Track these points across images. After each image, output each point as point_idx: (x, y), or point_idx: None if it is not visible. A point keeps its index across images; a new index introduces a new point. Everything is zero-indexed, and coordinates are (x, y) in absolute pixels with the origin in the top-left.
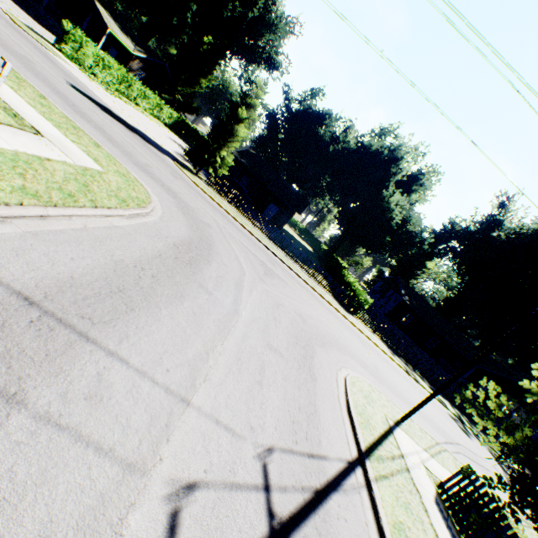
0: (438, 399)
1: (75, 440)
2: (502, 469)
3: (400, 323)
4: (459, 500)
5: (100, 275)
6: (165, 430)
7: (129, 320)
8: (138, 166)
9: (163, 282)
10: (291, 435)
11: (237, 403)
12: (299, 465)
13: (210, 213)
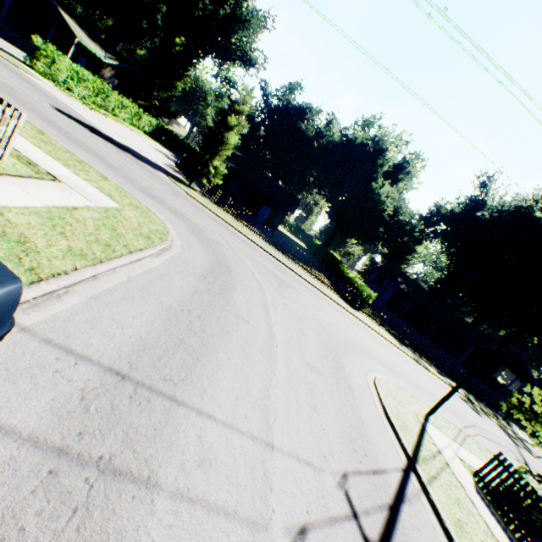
0: (447, 383)
1: (207, 511)
2: (512, 442)
3: (399, 310)
4: (519, 499)
5: (160, 328)
6: (265, 480)
7: (199, 372)
8: (142, 192)
9: (208, 320)
10: (354, 455)
11: (306, 435)
12: (370, 484)
13: (215, 228)
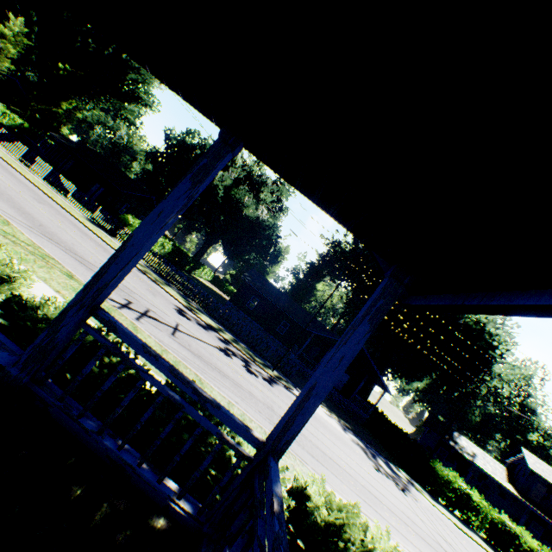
0: (182, 303)
1: None
2: (216, 346)
3: (246, 307)
4: None
5: None
6: None
7: None
8: None
9: None
10: None
11: None
12: None
13: None
